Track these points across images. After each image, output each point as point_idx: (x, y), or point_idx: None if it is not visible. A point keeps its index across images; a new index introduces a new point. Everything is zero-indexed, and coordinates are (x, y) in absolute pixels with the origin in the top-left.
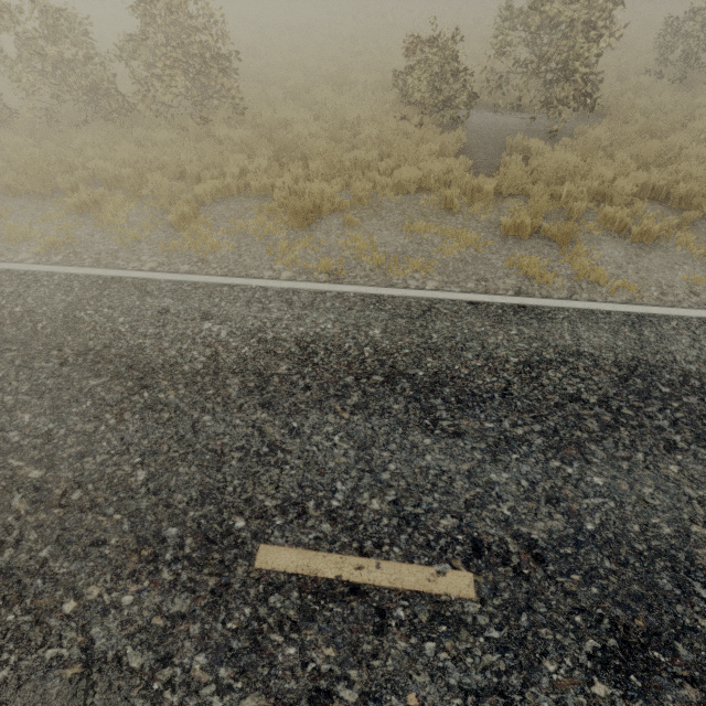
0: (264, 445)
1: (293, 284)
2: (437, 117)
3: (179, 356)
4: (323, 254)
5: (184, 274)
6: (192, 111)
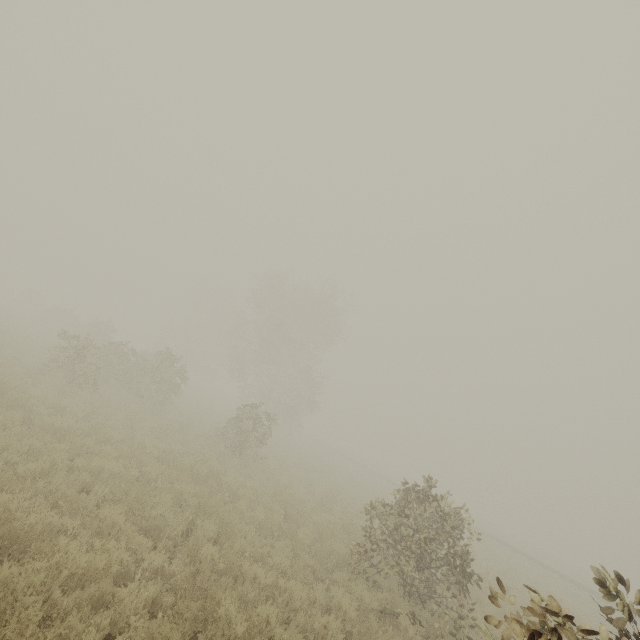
0: None
1: None
2: None
3: None
4: None
5: None
6: None
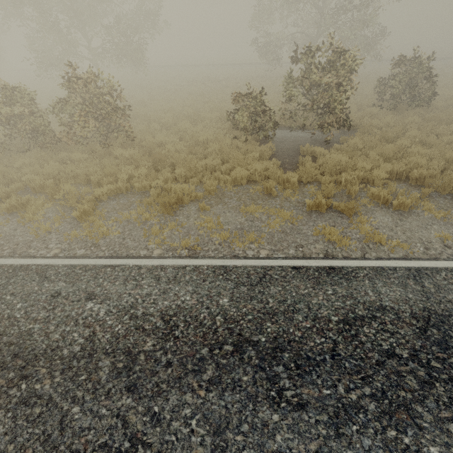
0: (126, 438)
1: (161, 261)
2: (256, 136)
3: (61, 340)
4: (185, 233)
5: (79, 258)
6: (101, 139)
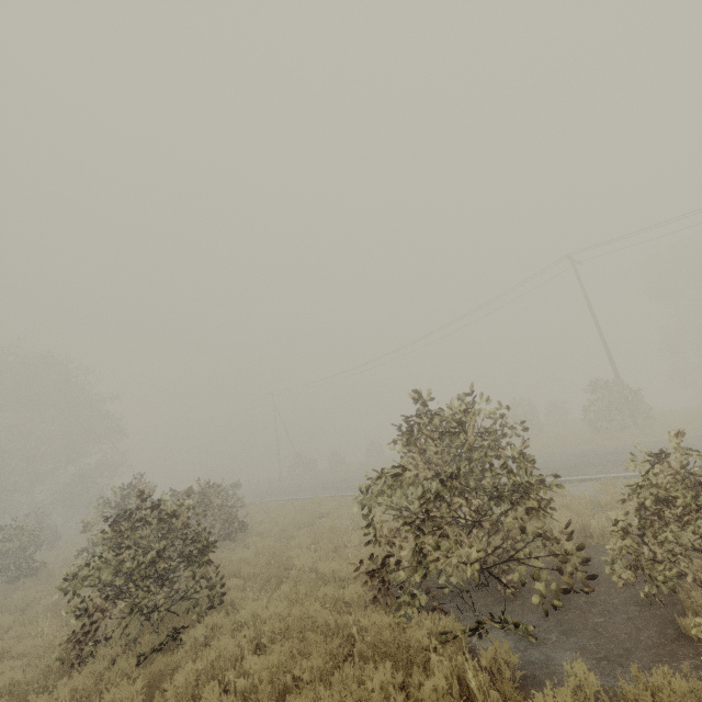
0: None
1: None
2: None
3: None
4: None
5: None
6: None
